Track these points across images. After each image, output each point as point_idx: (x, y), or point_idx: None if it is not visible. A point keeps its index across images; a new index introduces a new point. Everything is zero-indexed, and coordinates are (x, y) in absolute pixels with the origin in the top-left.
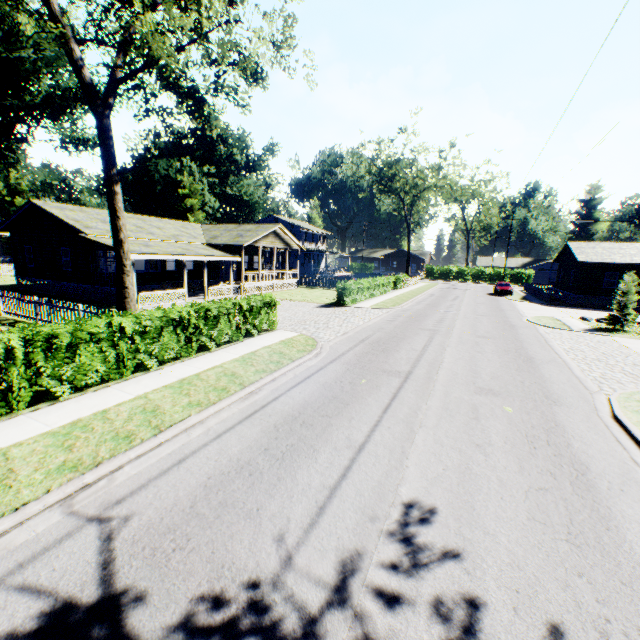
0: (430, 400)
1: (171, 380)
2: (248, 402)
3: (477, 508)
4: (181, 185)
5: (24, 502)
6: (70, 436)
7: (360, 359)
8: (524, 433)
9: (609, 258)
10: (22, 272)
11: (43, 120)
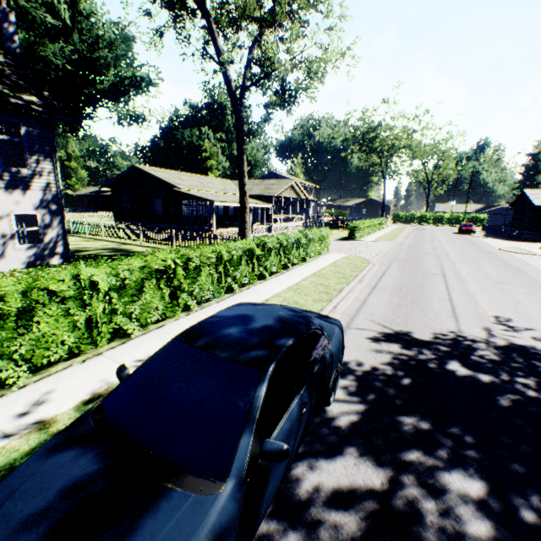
0: (469, 285)
1: (308, 274)
2: (364, 284)
3: (531, 319)
4: (202, 149)
5: (320, 309)
6: (298, 292)
7: (403, 267)
8: (537, 298)
9: None
10: (120, 217)
11: (109, 102)
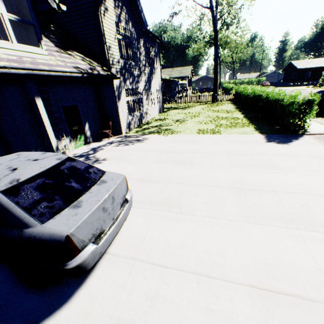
0: None
1: None
2: None
3: None
4: None
5: None
6: None
7: None
8: None
9: (308, 66)
10: None
11: None
